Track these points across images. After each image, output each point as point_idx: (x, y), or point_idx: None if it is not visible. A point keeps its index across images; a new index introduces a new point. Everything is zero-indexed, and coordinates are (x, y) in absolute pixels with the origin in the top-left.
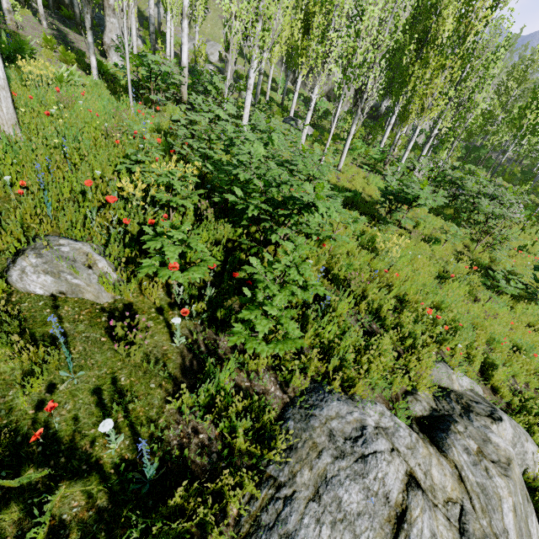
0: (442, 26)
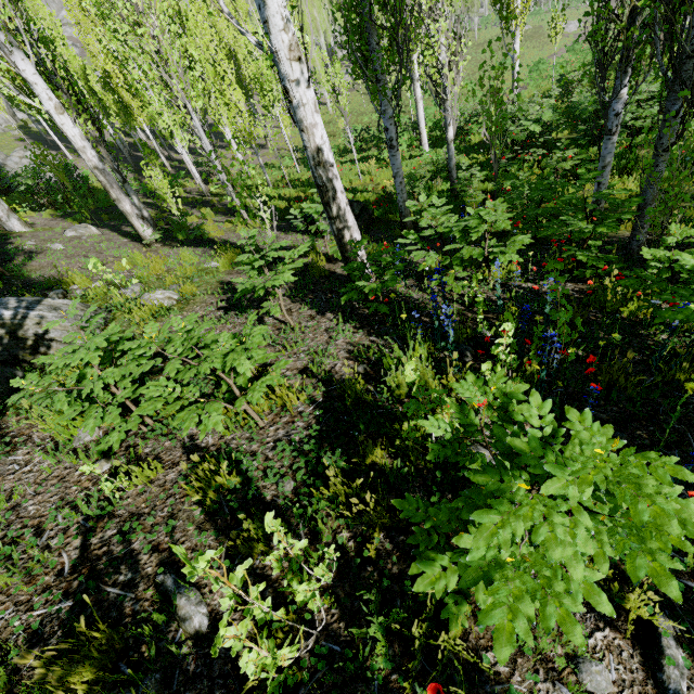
0: None
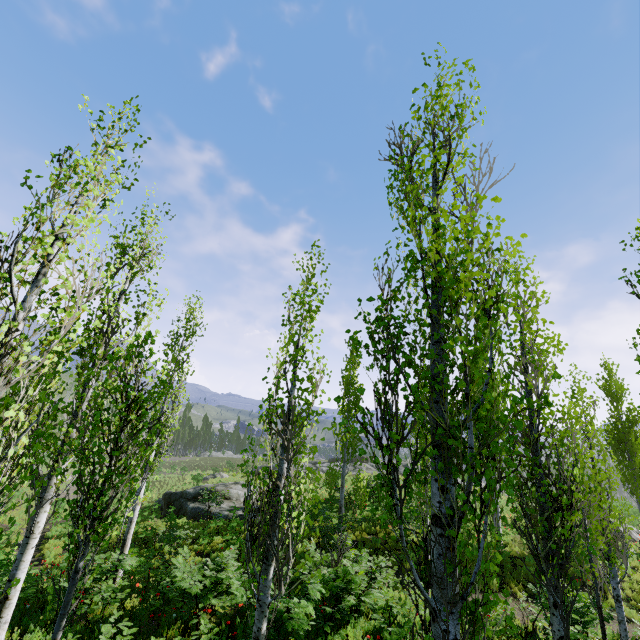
0: None
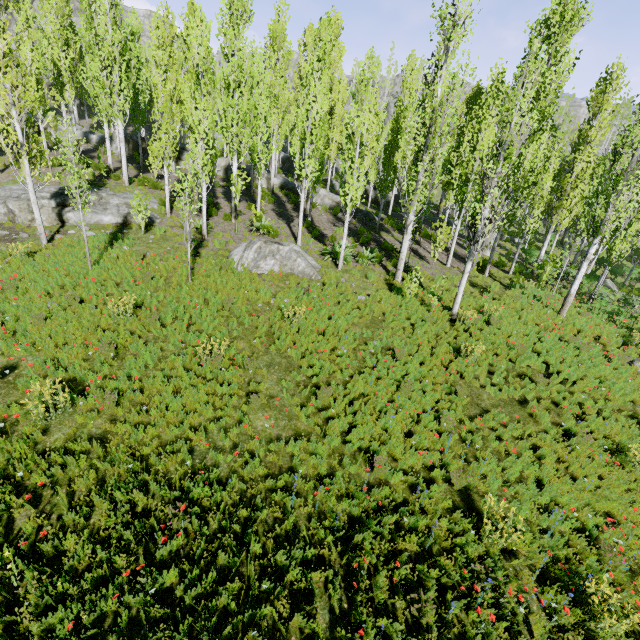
0: None
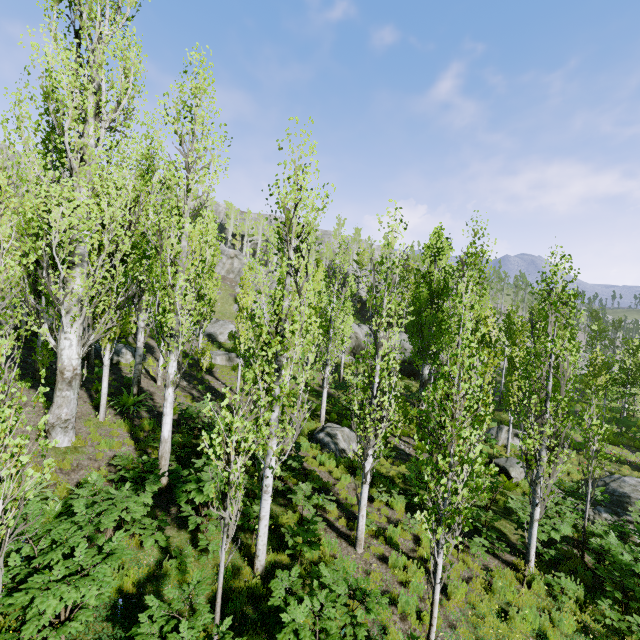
0: (484, 325)
